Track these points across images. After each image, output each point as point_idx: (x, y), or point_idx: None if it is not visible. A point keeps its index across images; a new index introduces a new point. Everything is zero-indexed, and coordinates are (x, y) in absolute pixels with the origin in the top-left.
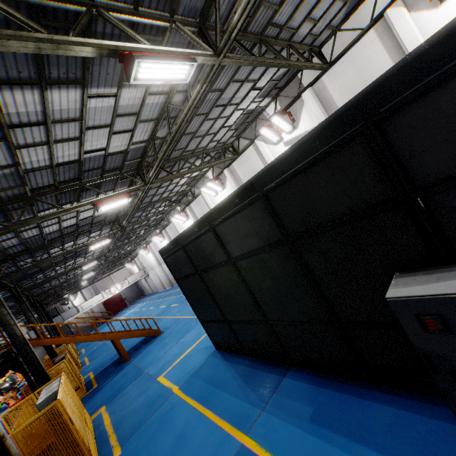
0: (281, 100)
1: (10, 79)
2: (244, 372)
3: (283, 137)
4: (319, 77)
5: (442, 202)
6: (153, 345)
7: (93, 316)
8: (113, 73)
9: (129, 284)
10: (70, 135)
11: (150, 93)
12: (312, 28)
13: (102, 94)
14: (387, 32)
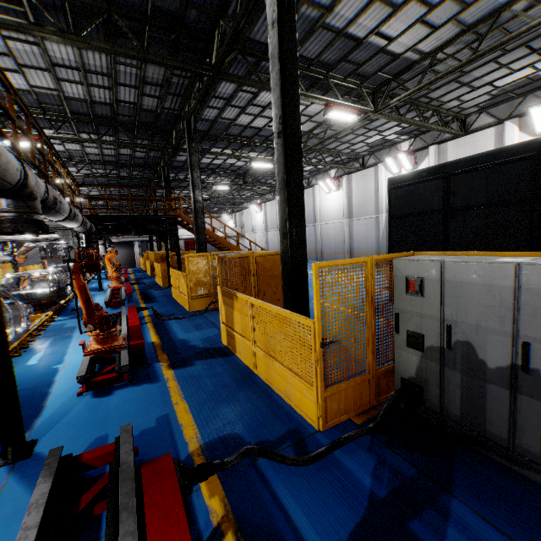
0: None
1: None
2: None
3: None
4: None
5: None
6: None
7: None
8: None
9: (223, 235)
10: None
11: None
12: None
13: None
14: None
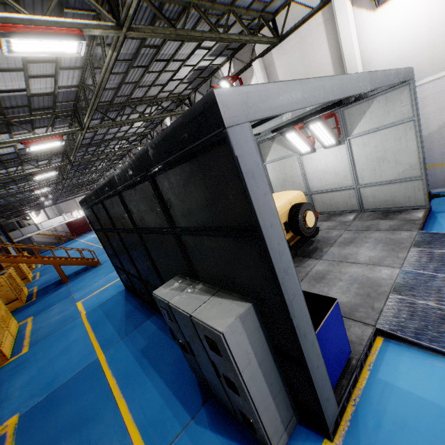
0: (235, 63)
1: None
2: (130, 310)
3: None
4: (270, 49)
5: (187, 241)
6: (89, 274)
7: (56, 235)
8: None
9: None
10: None
11: None
12: None
13: None
14: (332, 21)
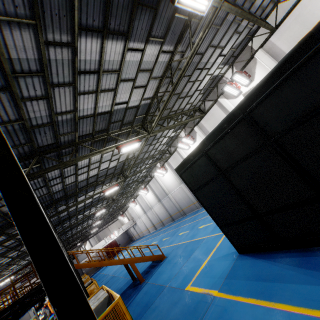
0: (237, 65)
1: (86, 27)
2: (299, 262)
3: (241, 90)
4: (267, 39)
5: None
6: (163, 267)
7: (98, 259)
8: (145, 29)
9: (123, 231)
10: (110, 86)
11: (162, 51)
12: (263, 0)
13: (135, 48)
14: None
